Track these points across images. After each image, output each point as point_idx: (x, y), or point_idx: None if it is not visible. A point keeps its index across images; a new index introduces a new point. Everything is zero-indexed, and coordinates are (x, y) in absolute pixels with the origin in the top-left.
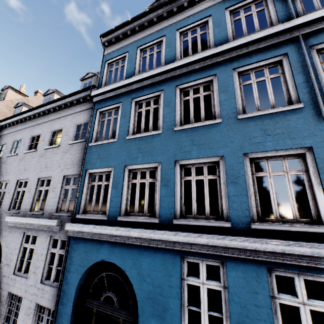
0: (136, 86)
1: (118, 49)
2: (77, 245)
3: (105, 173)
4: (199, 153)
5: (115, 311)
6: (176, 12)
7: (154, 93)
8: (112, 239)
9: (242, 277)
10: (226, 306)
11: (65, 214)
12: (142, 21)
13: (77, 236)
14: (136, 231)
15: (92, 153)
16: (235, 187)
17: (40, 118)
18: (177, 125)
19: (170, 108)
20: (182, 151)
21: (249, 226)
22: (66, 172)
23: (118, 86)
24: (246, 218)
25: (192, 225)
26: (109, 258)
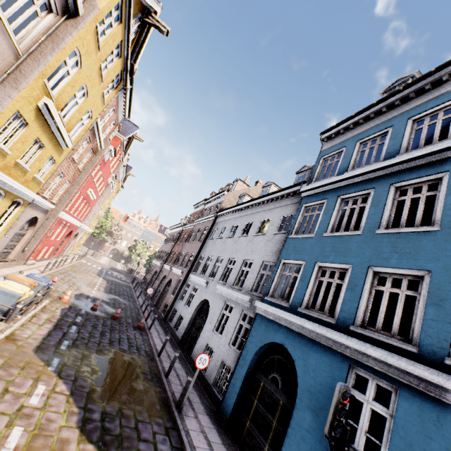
0: (345, 183)
1: (336, 144)
2: (260, 322)
3: (296, 265)
4: (399, 263)
5: (277, 392)
6: (413, 97)
7: (363, 191)
8: (289, 325)
9: (416, 413)
10: (388, 435)
11: (256, 294)
12: (367, 113)
13: (262, 314)
14: (310, 323)
15: (290, 245)
16: (436, 310)
17: (255, 208)
18: (381, 228)
19: (377, 208)
20: (379, 257)
21: (443, 360)
22: (265, 259)
23: (326, 183)
24: (441, 350)
25: (370, 337)
26: (282, 342)
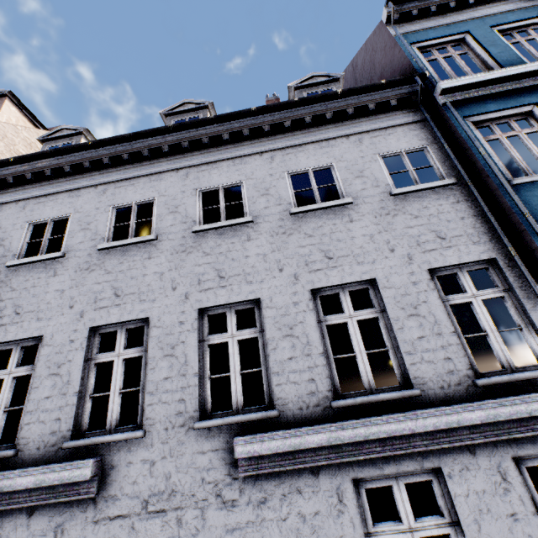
0: None
1: (433, 28)
2: None
3: None
4: None
5: None
6: None
7: None
8: None
9: None
10: None
11: (535, 372)
12: None
13: None
14: None
15: None
16: None
17: (217, 148)
18: None
19: None
20: None
21: None
22: (434, 261)
23: (523, 71)
24: None
25: None
26: None
